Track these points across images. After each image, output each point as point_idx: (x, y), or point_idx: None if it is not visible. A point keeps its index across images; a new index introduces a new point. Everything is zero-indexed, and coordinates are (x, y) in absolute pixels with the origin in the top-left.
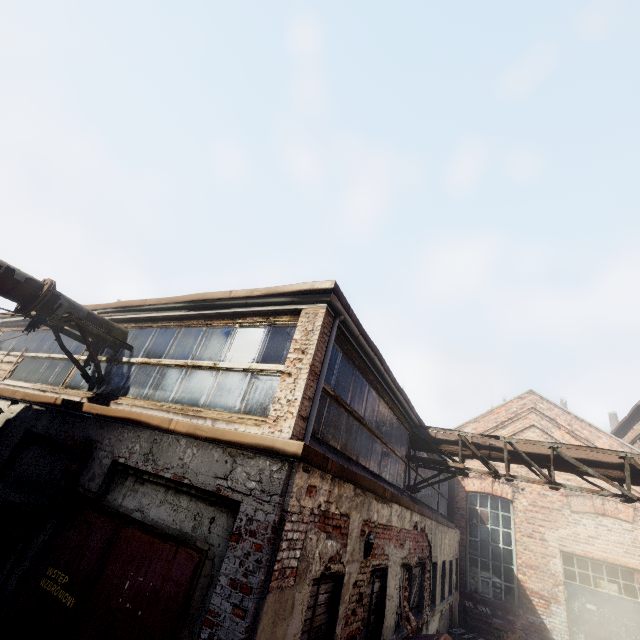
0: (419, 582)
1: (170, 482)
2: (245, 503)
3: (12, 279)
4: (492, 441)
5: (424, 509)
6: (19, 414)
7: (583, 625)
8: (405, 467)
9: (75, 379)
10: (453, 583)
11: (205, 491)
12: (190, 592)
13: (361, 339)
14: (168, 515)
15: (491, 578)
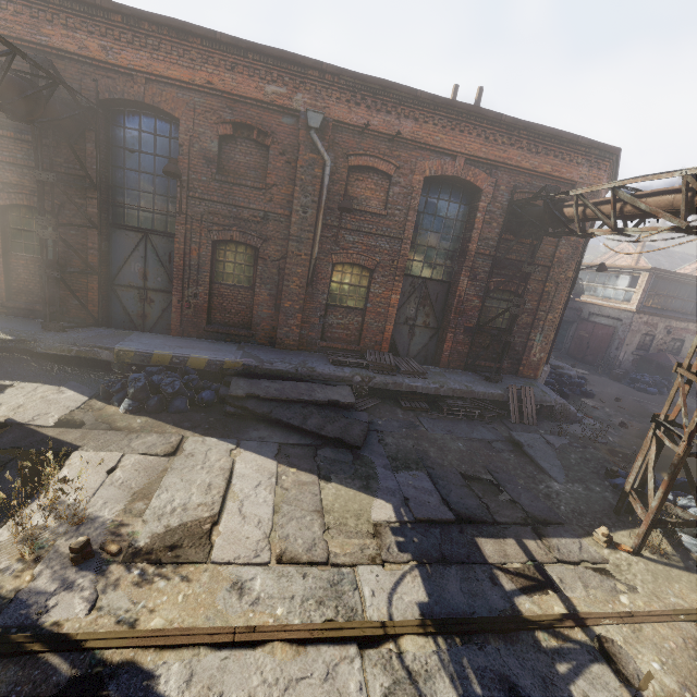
0: None
1: (605, 316)
2: (623, 320)
3: None
4: None
5: None
6: None
7: None
8: None
9: None
10: None
11: (614, 318)
12: (613, 333)
13: (669, 275)
14: (606, 322)
15: None
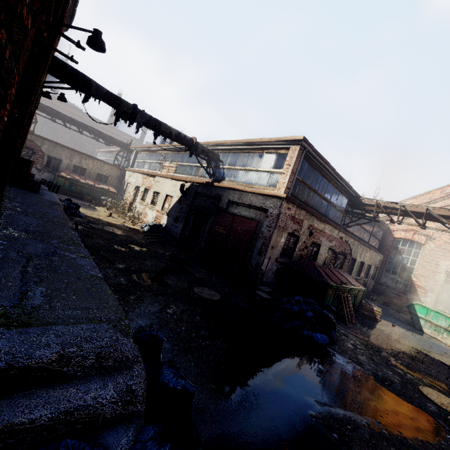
0: (341, 261)
1: (247, 205)
2: (269, 210)
3: (186, 139)
4: (395, 205)
5: (348, 233)
6: (190, 186)
7: (444, 303)
8: (343, 215)
9: (203, 174)
10: (370, 275)
11: (258, 207)
12: (256, 229)
13: (317, 157)
14: (247, 214)
15: (396, 278)
